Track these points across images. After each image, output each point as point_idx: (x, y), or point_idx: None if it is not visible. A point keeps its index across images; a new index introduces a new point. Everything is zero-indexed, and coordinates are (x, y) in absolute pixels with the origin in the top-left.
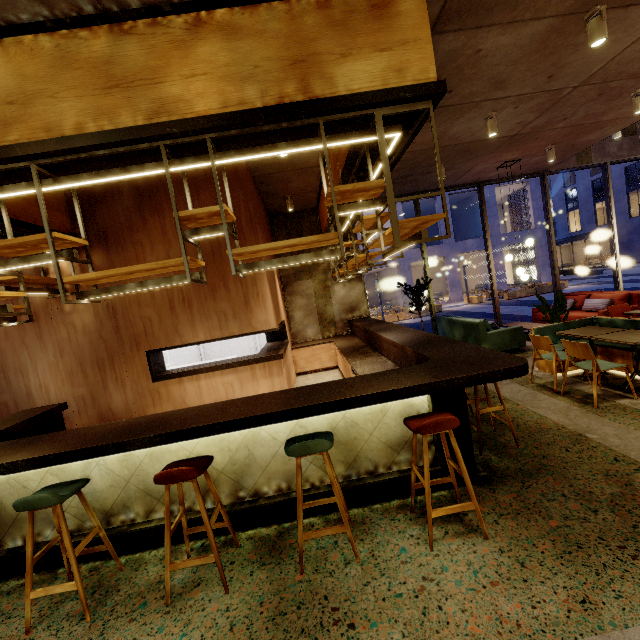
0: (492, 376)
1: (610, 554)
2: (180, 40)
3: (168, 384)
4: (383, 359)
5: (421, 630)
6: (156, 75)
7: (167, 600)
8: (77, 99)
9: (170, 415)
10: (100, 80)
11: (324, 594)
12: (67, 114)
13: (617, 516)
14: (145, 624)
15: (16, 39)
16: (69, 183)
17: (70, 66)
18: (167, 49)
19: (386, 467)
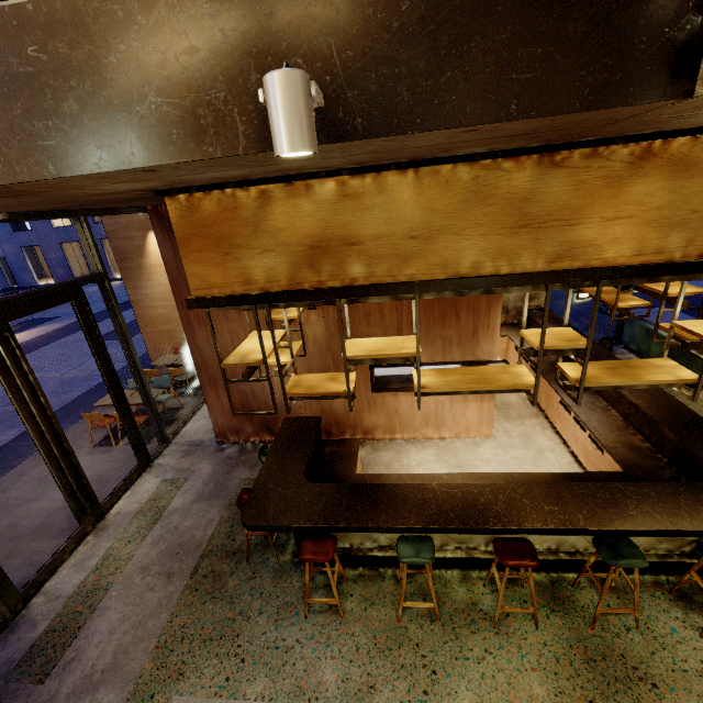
0: None
1: None
2: (616, 176)
3: (384, 395)
4: (603, 403)
5: None
6: (573, 216)
7: (495, 625)
8: (481, 237)
9: (481, 494)
10: (511, 218)
11: (620, 652)
12: (467, 252)
13: None
14: (486, 639)
15: (433, 169)
16: (429, 297)
17: (483, 201)
18: (597, 186)
19: (645, 550)
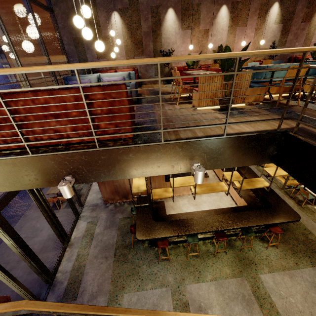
0: (292, 221)
1: (301, 254)
2: None
3: (169, 182)
4: None
5: (268, 266)
6: None
7: (215, 256)
8: None
9: (210, 219)
10: None
11: (247, 257)
12: None
13: (303, 246)
14: (212, 260)
15: None
16: None
17: None
18: None
19: (253, 227)
